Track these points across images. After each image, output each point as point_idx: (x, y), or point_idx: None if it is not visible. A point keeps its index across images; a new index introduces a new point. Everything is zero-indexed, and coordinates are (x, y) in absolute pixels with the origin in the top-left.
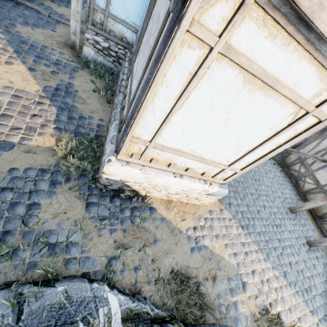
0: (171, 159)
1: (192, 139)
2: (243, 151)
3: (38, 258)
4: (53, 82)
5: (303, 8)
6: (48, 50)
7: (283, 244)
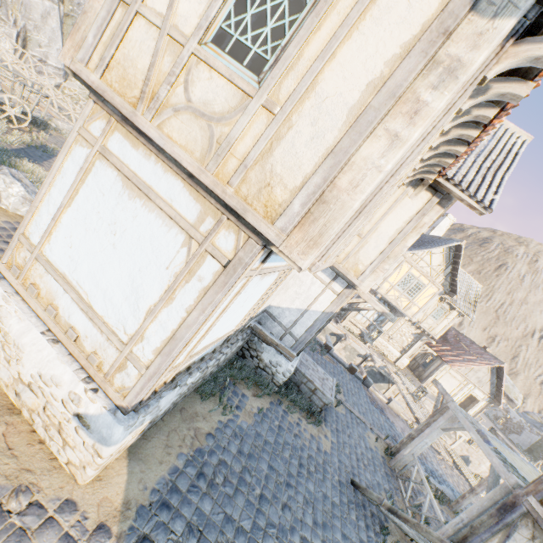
0: (55, 296)
1: (81, 258)
2: (143, 310)
3: None
4: None
5: (125, 114)
6: None
7: None
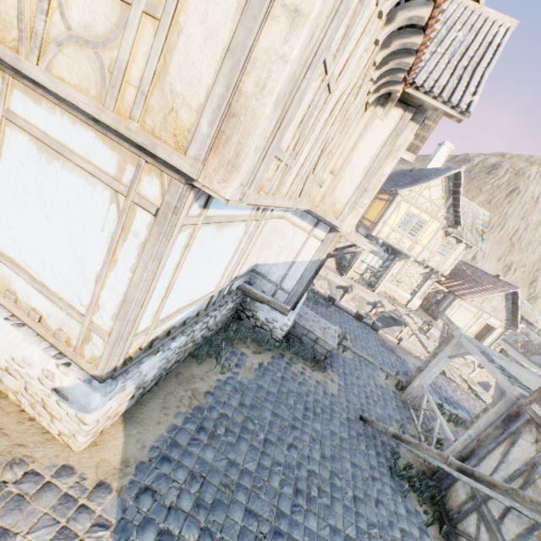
0: (10, 281)
1: (22, 238)
2: (92, 278)
3: None
4: None
5: (9, 63)
6: None
7: None
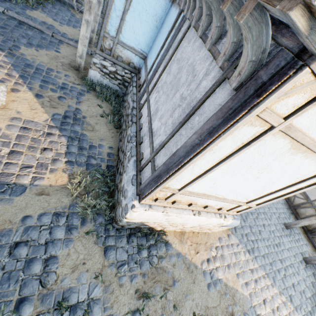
0: (194, 200)
1: (221, 186)
2: (264, 192)
3: None
4: (61, 108)
5: None
6: (53, 73)
7: (285, 264)
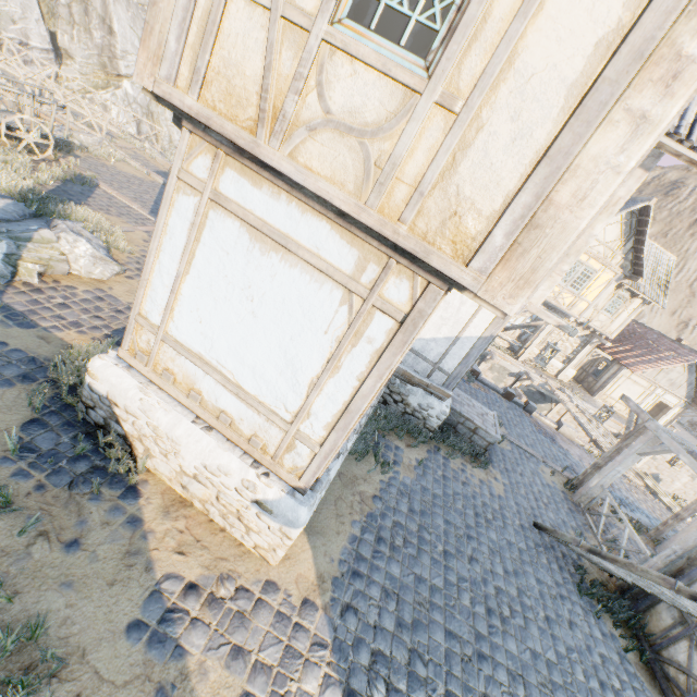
0: (194, 379)
1: (215, 334)
2: (304, 384)
3: None
4: None
5: (243, 146)
6: None
7: None
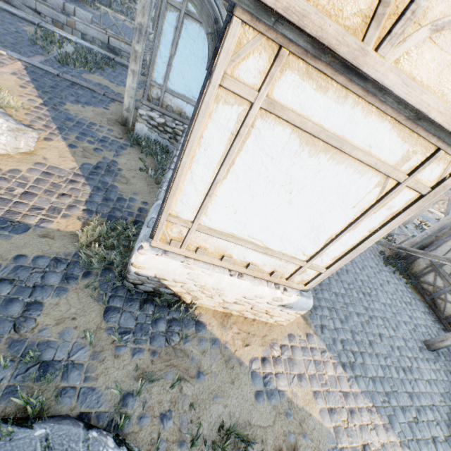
0: (225, 249)
1: (249, 219)
2: (323, 239)
3: (21, 381)
4: (94, 159)
5: (343, 55)
6: (95, 127)
7: (419, 403)
